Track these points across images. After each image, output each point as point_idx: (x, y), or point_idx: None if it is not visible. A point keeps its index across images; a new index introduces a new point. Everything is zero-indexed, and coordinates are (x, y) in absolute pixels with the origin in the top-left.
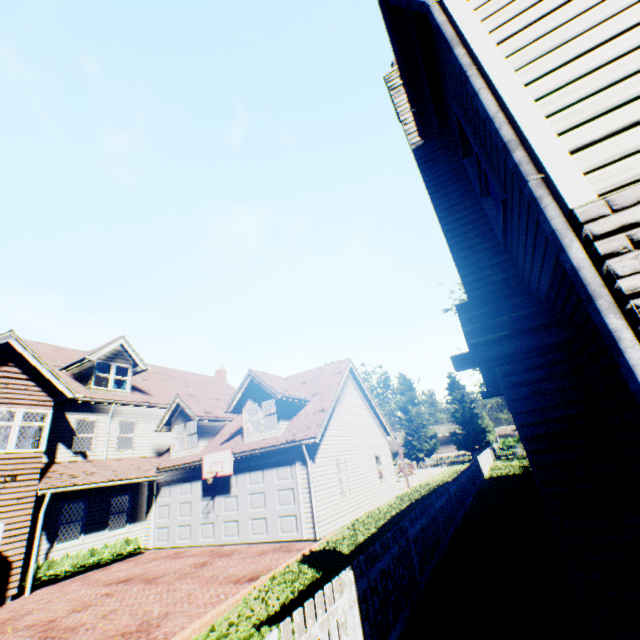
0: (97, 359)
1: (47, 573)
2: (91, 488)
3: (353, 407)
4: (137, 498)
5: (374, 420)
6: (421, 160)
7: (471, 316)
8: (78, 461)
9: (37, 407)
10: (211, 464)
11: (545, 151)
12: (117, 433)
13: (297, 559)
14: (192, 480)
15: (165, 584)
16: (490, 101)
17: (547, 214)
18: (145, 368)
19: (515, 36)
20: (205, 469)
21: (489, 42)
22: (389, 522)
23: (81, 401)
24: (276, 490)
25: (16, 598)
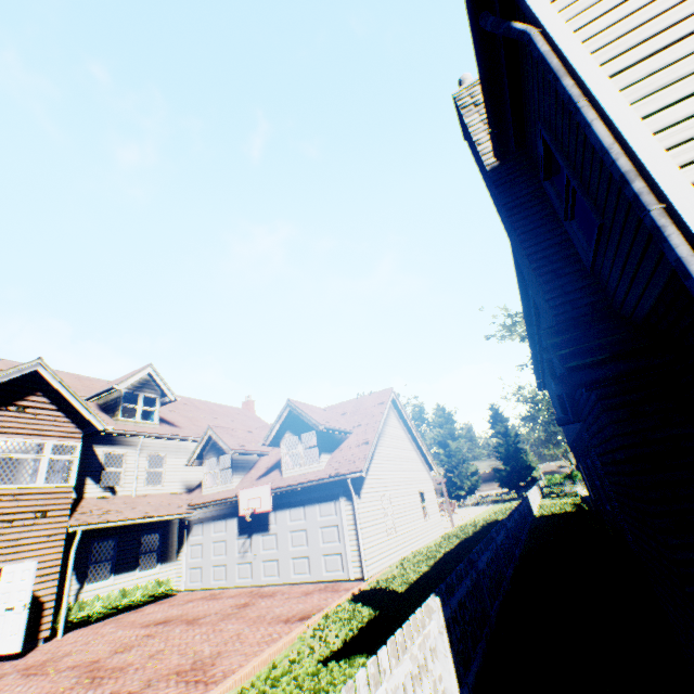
0: (124, 389)
1: (78, 615)
2: (120, 526)
3: (396, 440)
4: (167, 537)
5: (417, 454)
6: (497, 182)
7: (562, 340)
8: (107, 497)
9: (66, 439)
10: (248, 500)
11: (667, 183)
12: (146, 467)
13: (348, 598)
14: (227, 517)
15: (209, 625)
16: (604, 132)
17: (671, 242)
18: (174, 398)
19: (628, 70)
20: (242, 505)
21: (601, 75)
22: (441, 560)
23: (109, 433)
24: (319, 527)
25: (48, 641)
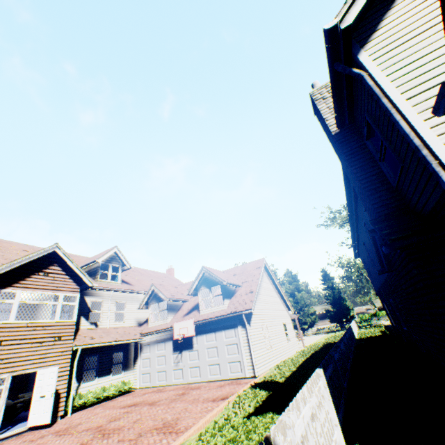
0: (101, 261)
1: (79, 402)
2: (101, 346)
3: (267, 290)
4: (128, 354)
5: (280, 300)
6: (339, 140)
7: (384, 225)
8: (93, 328)
9: (71, 292)
10: (179, 329)
11: (439, 151)
12: (114, 310)
13: (249, 387)
14: (165, 341)
15: (164, 404)
16: (405, 126)
17: (443, 179)
18: (130, 267)
19: (415, 97)
20: (175, 332)
21: (402, 99)
22: (303, 364)
23: (93, 289)
24: (225, 345)
25: (62, 418)
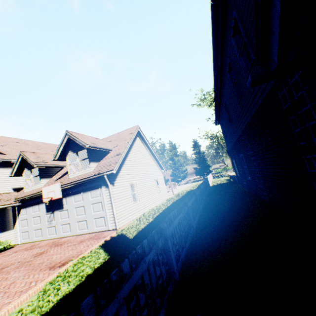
0: None
1: None
2: None
3: (141, 154)
4: (4, 217)
5: (154, 161)
6: None
7: None
8: None
9: None
10: (47, 193)
11: None
12: None
13: (99, 245)
14: (39, 203)
15: (4, 274)
16: None
17: None
18: None
19: None
20: (44, 196)
21: None
22: (160, 214)
23: None
24: (91, 204)
25: None
